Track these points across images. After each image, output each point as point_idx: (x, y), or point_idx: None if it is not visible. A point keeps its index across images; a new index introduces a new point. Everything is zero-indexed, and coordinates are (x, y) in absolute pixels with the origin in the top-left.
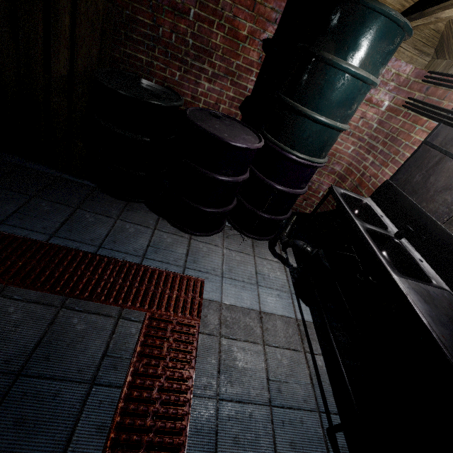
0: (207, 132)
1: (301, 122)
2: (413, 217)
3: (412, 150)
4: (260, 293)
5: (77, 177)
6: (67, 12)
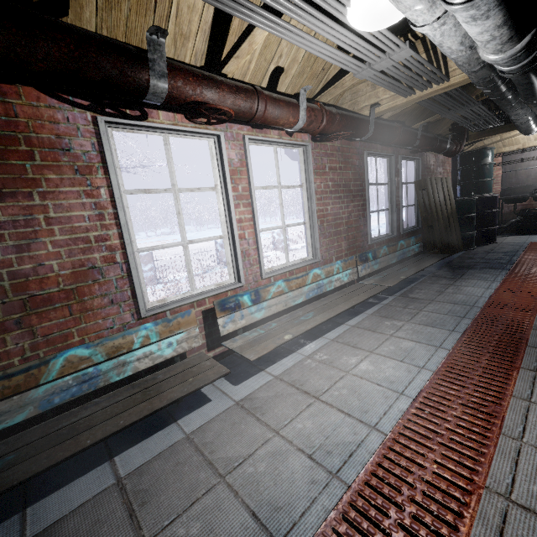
0: (496, 195)
1: (489, 183)
2: (528, 188)
3: (499, 177)
4: (533, 238)
5: (461, 251)
6: (446, 186)
